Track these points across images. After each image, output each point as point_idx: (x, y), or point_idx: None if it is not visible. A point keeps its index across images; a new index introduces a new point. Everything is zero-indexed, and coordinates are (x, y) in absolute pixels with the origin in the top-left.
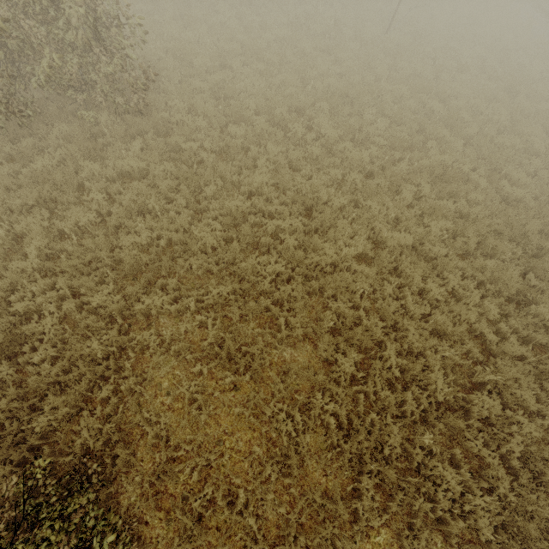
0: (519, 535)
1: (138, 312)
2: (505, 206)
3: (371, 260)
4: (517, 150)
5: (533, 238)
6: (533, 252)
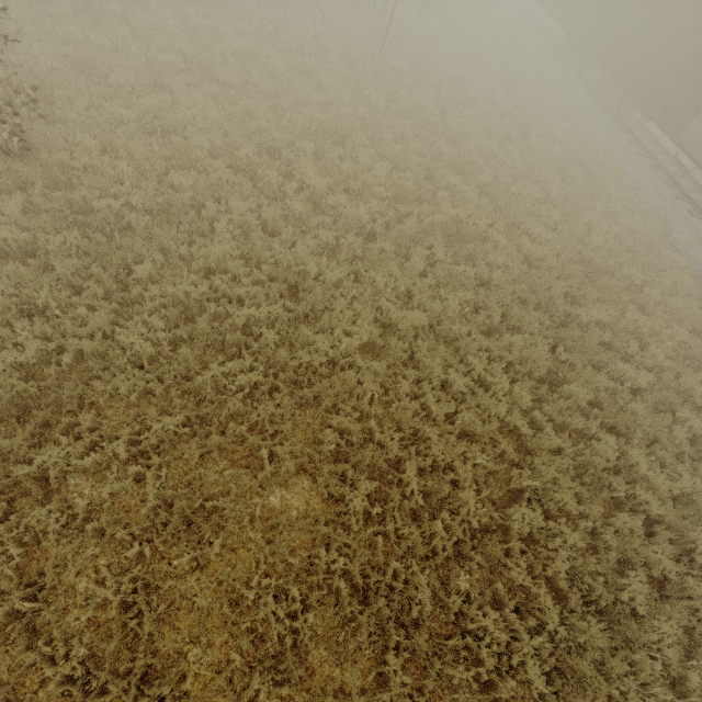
0: (574, 675)
1: (25, 478)
2: (528, 267)
3: (380, 349)
4: (535, 200)
5: (560, 304)
6: (561, 320)
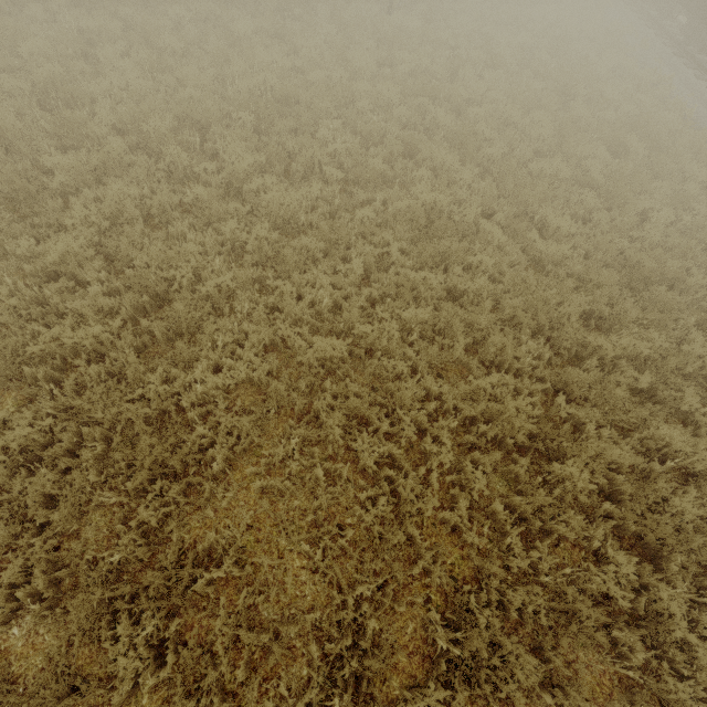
0: None
1: None
2: (532, 273)
3: None
4: (565, 181)
5: (570, 330)
6: (574, 352)
